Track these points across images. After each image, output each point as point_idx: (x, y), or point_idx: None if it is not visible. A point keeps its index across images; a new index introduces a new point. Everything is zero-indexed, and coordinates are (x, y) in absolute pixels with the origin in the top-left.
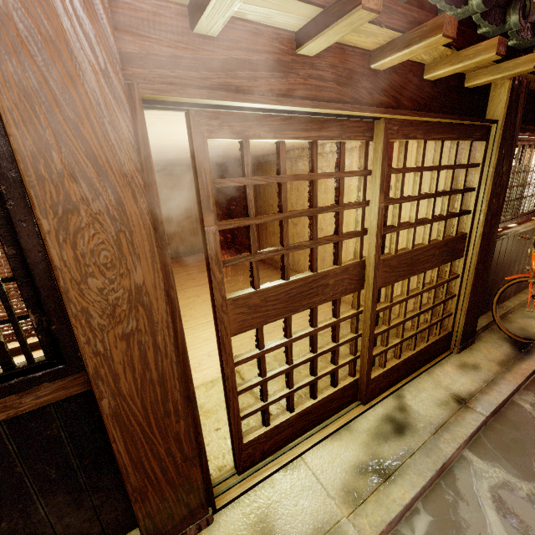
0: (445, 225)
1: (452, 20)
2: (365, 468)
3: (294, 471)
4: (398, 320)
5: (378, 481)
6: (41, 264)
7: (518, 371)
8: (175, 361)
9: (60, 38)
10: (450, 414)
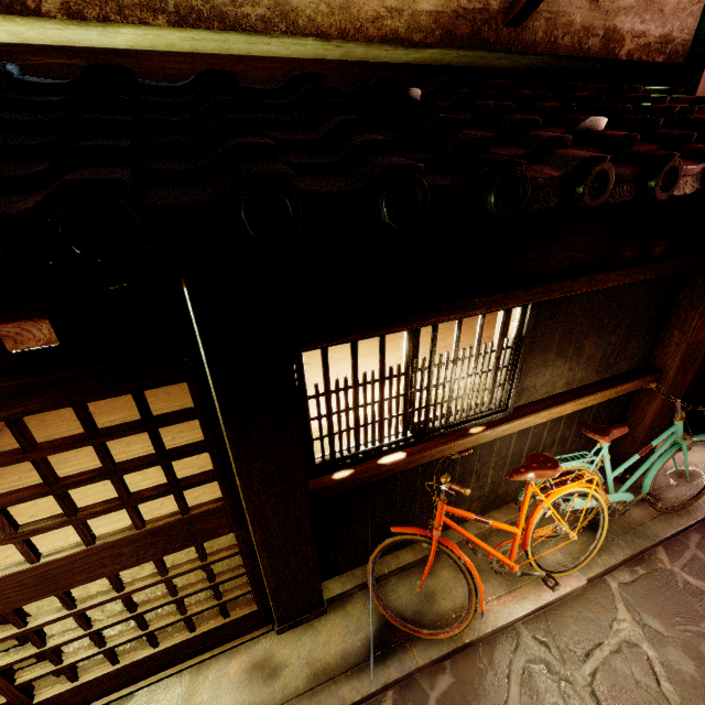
0: (131, 513)
1: None
2: None
3: None
4: (74, 634)
5: None
6: None
7: (325, 701)
8: None
9: None
10: None
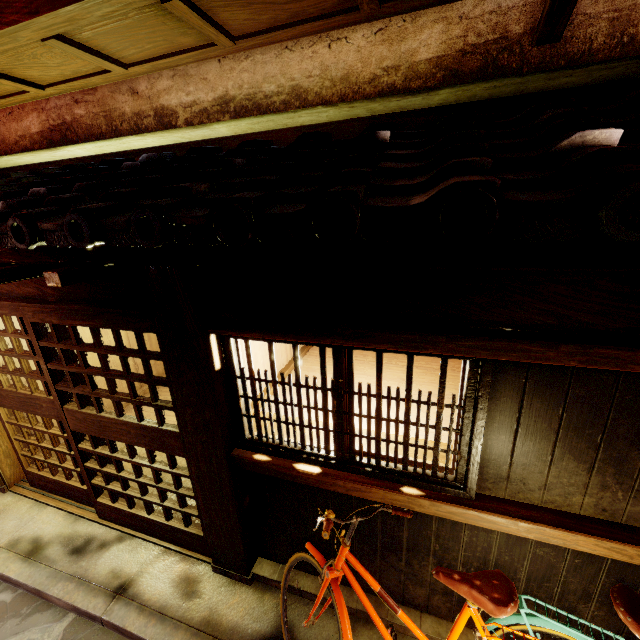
0: (135, 408)
1: None
2: (37, 542)
3: (36, 508)
4: (113, 470)
5: (25, 552)
6: None
7: None
8: None
9: None
10: (100, 583)
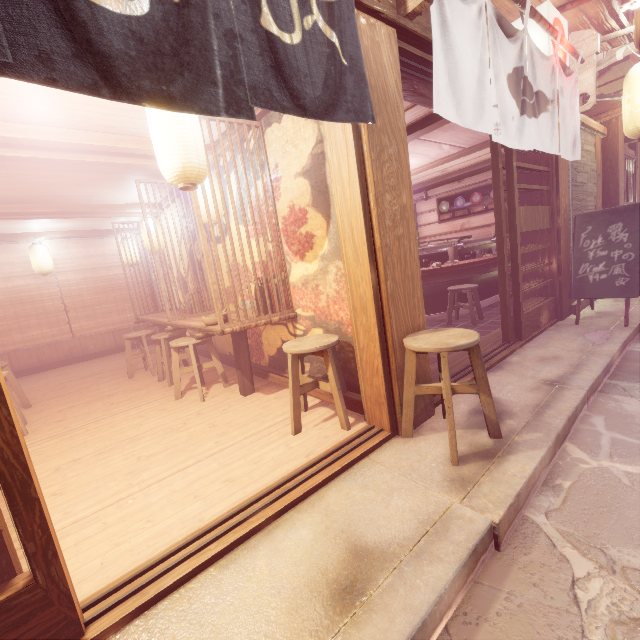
0: None
1: None
2: None
3: None
4: None
5: None
6: (636, 182)
7: None
8: None
9: (639, 146)
10: None
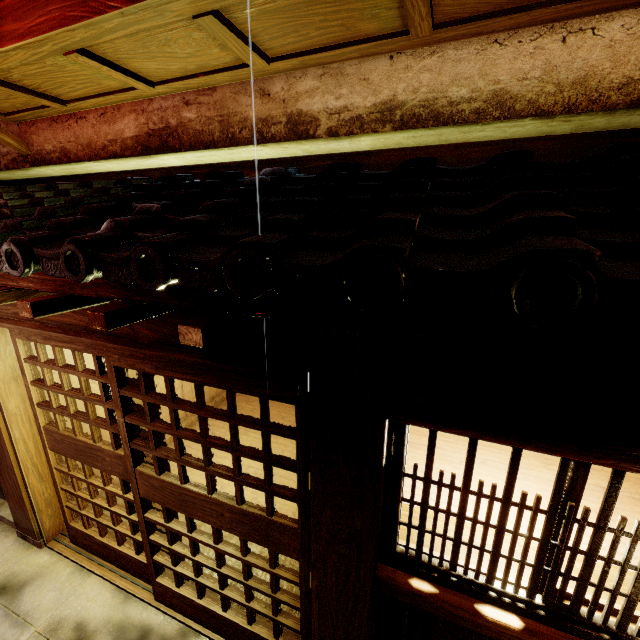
0: (237, 487)
1: (25, 305)
2: (81, 629)
3: (78, 576)
4: (186, 551)
5: None
6: None
7: None
8: (6, 443)
9: None
10: None
